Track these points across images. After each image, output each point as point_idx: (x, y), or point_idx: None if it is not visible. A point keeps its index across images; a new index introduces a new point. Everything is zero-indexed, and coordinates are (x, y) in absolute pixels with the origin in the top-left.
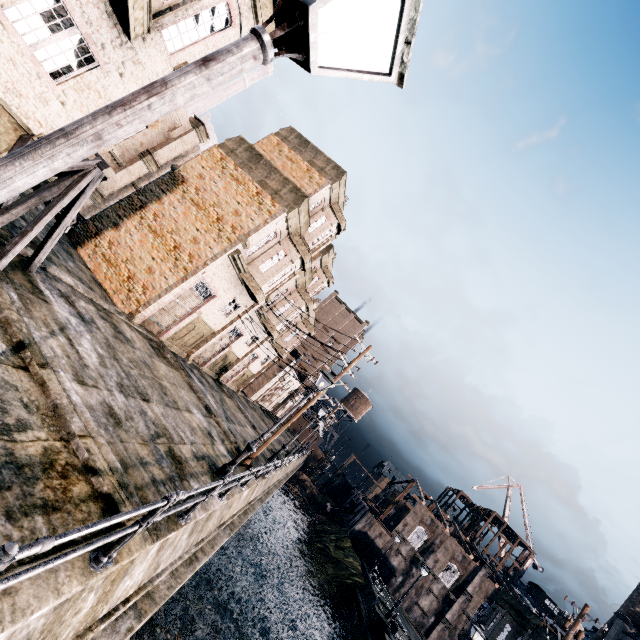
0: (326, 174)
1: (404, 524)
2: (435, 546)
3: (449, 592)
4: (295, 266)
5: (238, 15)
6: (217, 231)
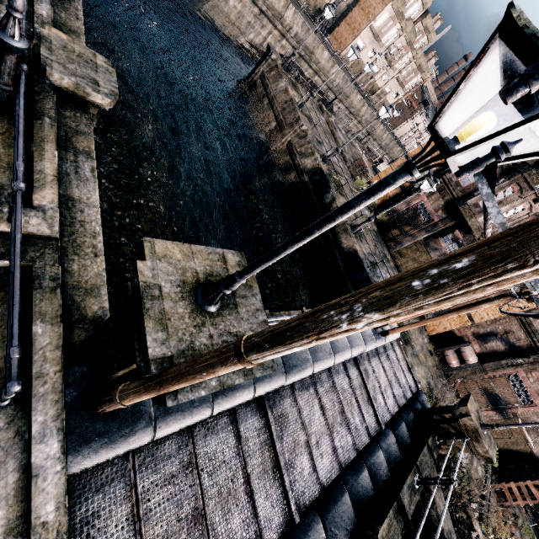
0: None
1: None
2: None
3: None
4: (397, 27)
5: None
6: (366, 18)
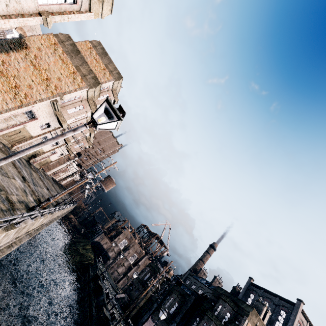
0: (113, 75)
1: (118, 238)
2: (130, 247)
3: (131, 265)
4: (88, 114)
5: (81, 0)
6: (45, 85)
